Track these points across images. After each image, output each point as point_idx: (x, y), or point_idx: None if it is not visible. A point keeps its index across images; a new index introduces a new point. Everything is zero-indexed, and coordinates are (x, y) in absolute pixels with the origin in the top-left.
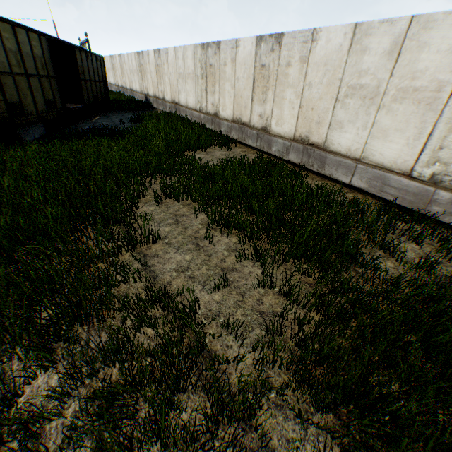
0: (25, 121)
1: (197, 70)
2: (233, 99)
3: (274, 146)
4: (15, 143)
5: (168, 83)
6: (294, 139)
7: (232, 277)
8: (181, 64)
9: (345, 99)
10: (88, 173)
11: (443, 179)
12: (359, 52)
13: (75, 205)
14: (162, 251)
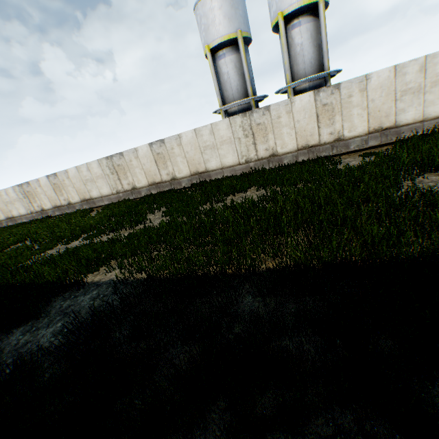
0: None
1: None
2: None
3: (5, 224)
4: None
5: None
6: (7, 219)
7: None
8: None
9: (9, 205)
10: None
11: (33, 212)
12: (3, 196)
13: None
14: None
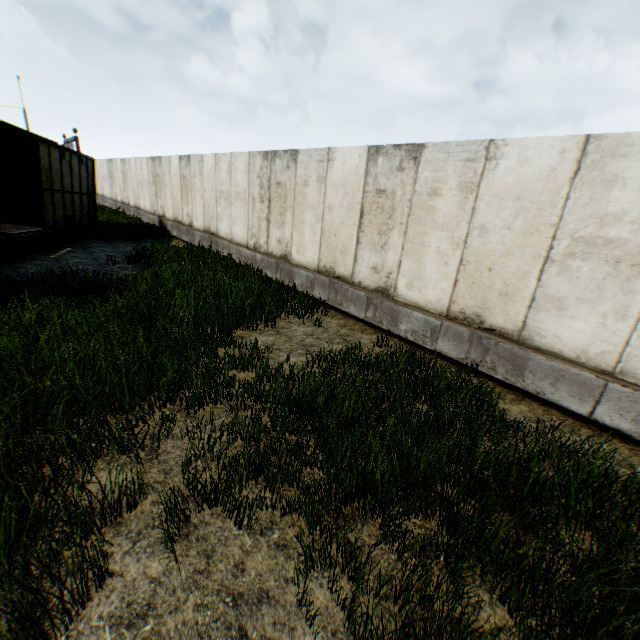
0: None
1: (253, 189)
2: (319, 237)
3: (404, 322)
4: None
5: (200, 203)
6: (448, 315)
7: None
8: (226, 178)
9: (568, 260)
10: None
11: None
12: (597, 182)
13: None
14: None
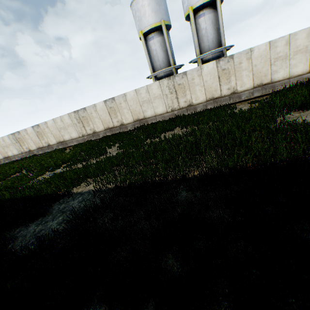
0: None
1: None
2: None
3: (3, 162)
4: None
5: None
6: (4, 158)
7: None
8: None
9: (5, 148)
10: None
11: (23, 152)
12: (1, 142)
13: None
14: None
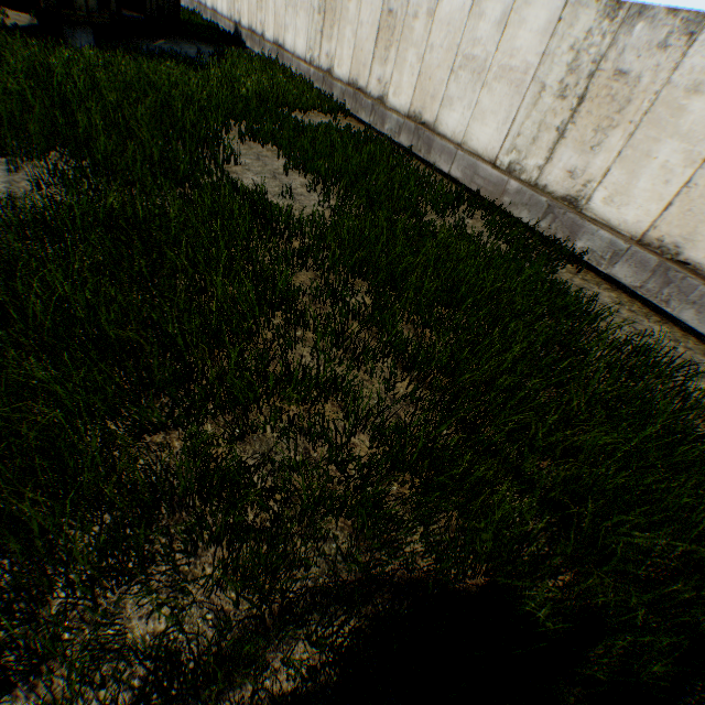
0: (73, 19)
1: (314, 0)
2: (352, 53)
3: (387, 124)
4: (61, 46)
5: (272, 12)
6: (408, 116)
7: (299, 198)
8: None
9: (459, 72)
10: (165, 97)
11: (516, 169)
12: (477, 17)
13: (160, 117)
14: (241, 172)
